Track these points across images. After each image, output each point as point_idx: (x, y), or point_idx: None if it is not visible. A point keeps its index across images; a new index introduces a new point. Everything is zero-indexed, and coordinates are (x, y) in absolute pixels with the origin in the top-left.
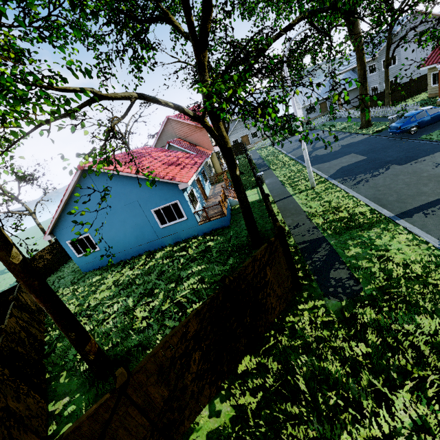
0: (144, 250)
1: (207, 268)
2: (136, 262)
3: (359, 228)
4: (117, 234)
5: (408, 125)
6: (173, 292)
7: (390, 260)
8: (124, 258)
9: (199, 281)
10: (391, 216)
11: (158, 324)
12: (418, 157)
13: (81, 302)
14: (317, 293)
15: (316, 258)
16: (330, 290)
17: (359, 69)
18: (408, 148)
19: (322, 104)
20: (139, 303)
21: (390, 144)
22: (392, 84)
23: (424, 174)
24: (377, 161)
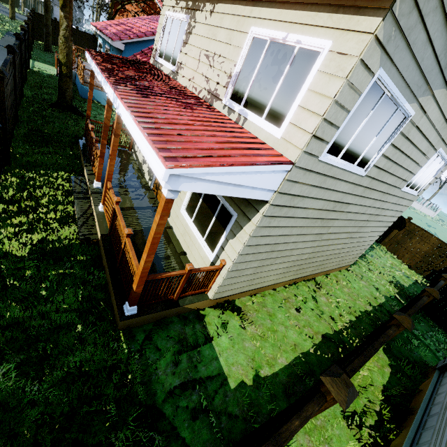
0: None
1: None
2: None
3: None
4: None
5: None
6: None
7: None
8: None
9: None
10: None
11: None
12: None
13: None
14: None
15: None
16: None
17: None
18: None
19: None
20: None
21: None
22: None
23: None
24: None
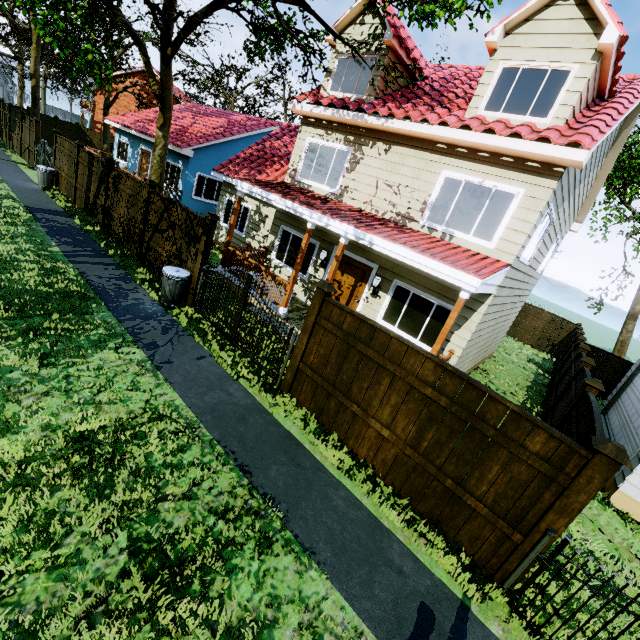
0: None
1: None
2: None
3: None
4: None
5: None
6: None
7: None
8: None
9: None
10: None
11: None
12: None
13: None
14: None
15: None
16: None
17: None
18: None
19: None
20: None
21: None
22: None
23: None
24: None
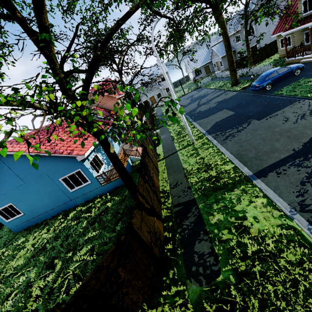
0: (61, 210)
1: (101, 232)
2: (53, 223)
3: (223, 190)
4: (35, 201)
5: (263, 83)
6: (71, 260)
7: (247, 230)
8: (46, 218)
9: (91, 249)
10: (250, 174)
11: (43, 308)
12: (272, 111)
13: (1, 270)
14: (181, 272)
15: (185, 226)
16: (192, 269)
17: (224, 41)
18: (265, 103)
19: (206, 68)
20: (38, 277)
21: (251, 99)
22: (253, 49)
23: (277, 129)
24: (242, 116)
